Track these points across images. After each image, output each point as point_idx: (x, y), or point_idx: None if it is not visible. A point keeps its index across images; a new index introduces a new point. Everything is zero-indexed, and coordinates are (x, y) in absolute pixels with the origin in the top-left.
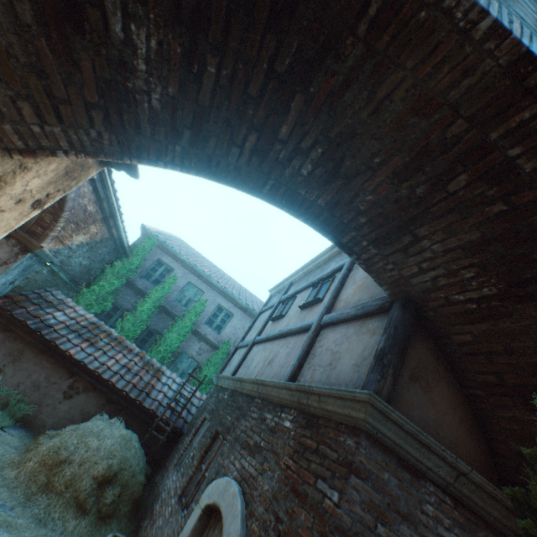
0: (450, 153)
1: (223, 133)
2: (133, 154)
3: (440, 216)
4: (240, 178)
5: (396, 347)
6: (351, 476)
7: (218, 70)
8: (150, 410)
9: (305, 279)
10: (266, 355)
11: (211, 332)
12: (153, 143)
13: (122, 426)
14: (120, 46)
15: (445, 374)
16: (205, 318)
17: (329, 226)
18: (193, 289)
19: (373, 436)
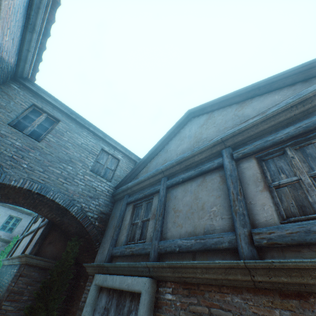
0: (31, 197)
1: None
2: None
3: (41, 205)
4: None
5: (42, 237)
6: (20, 277)
7: None
8: None
9: None
10: (24, 243)
11: (5, 233)
12: None
13: None
14: None
15: (64, 238)
16: None
17: (19, 205)
18: None
19: (30, 264)
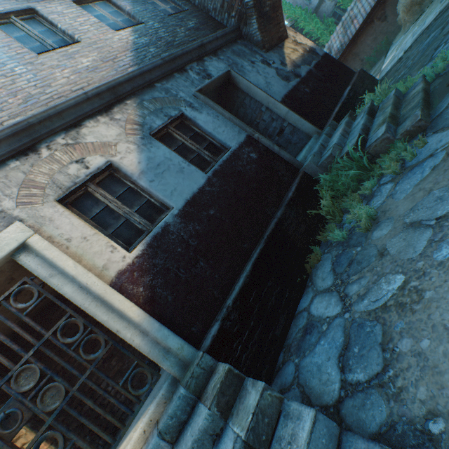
0: None
1: None
2: (280, 4)
3: None
4: None
5: None
6: None
7: None
8: None
9: None
10: None
11: None
12: None
13: None
14: (269, 9)
15: None
16: None
17: None
18: None
19: None
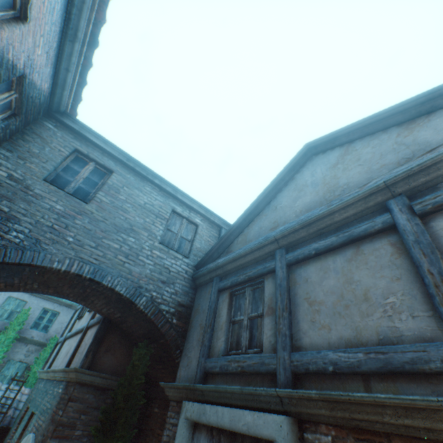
0: (80, 285)
1: None
2: None
3: (93, 296)
4: (5, 290)
5: (96, 341)
6: (69, 402)
7: None
8: None
9: None
10: (68, 348)
11: (39, 333)
12: None
13: None
14: None
15: (126, 342)
16: (31, 323)
17: (62, 296)
18: (15, 301)
19: (82, 382)
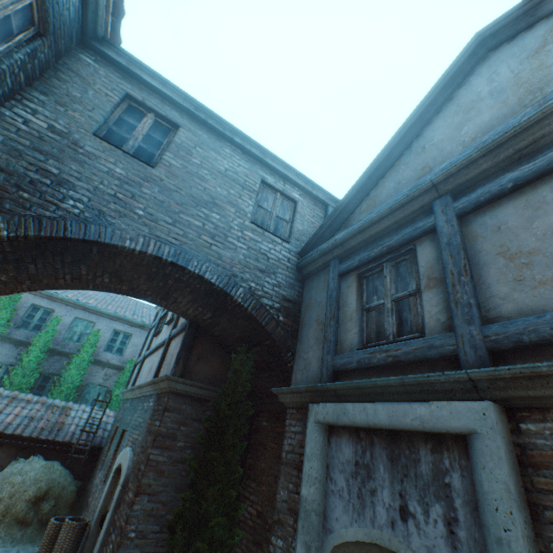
0: (160, 275)
1: (51, 277)
2: None
3: (176, 291)
4: (72, 286)
5: (185, 348)
6: (165, 412)
7: (36, 266)
8: (66, 441)
9: None
10: (150, 365)
11: (114, 357)
12: (7, 288)
13: (42, 460)
14: None
15: (219, 351)
16: (104, 346)
17: (138, 295)
18: (82, 323)
19: (176, 392)
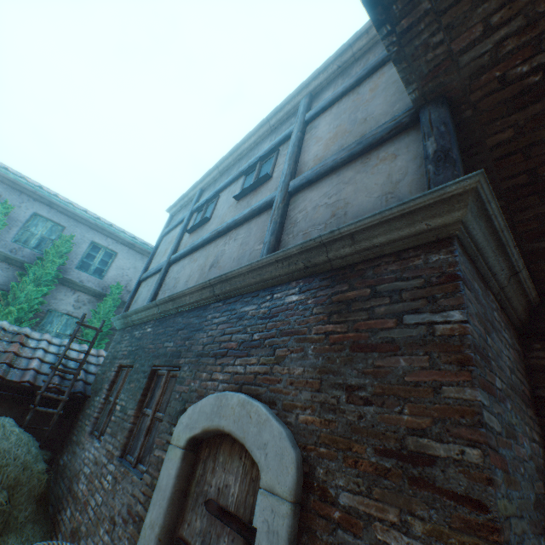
0: None
1: None
2: None
3: None
4: None
5: (455, 144)
6: (464, 287)
7: None
8: (23, 384)
9: (225, 177)
10: (201, 263)
11: (90, 278)
12: None
13: None
14: None
15: None
16: (76, 261)
17: None
18: (44, 223)
19: (462, 244)
